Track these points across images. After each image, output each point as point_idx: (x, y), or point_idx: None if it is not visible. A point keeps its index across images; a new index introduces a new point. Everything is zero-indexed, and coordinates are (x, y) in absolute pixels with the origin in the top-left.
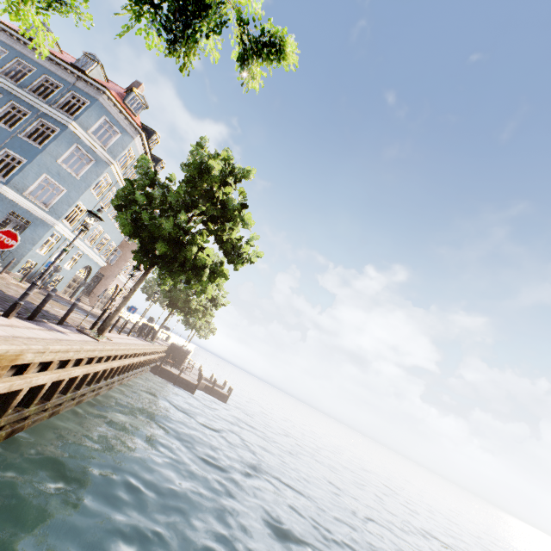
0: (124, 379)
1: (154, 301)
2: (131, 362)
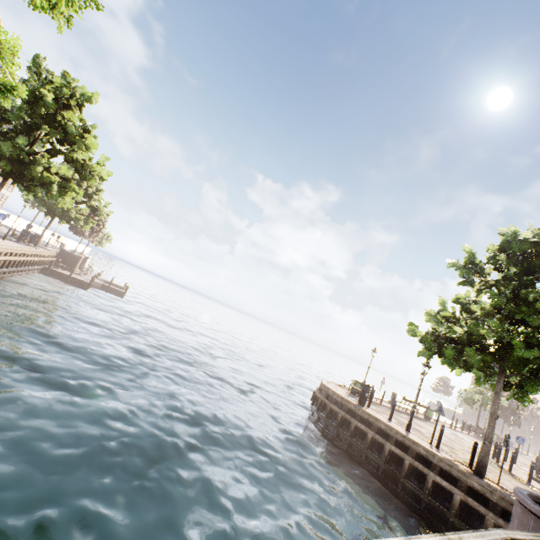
0: (6, 274)
1: (41, 209)
2: (7, 260)
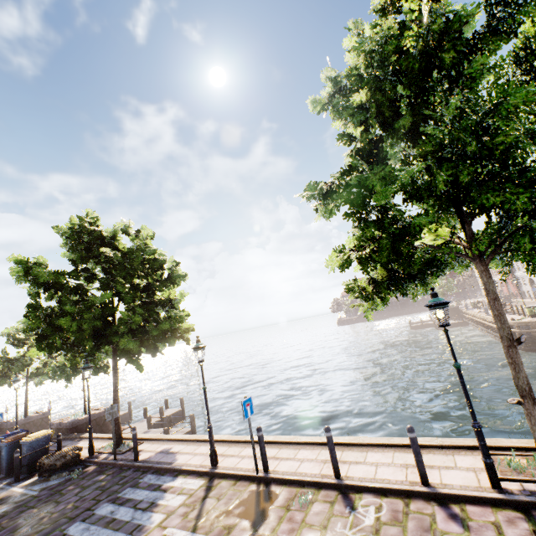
0: None
1: None
2: None
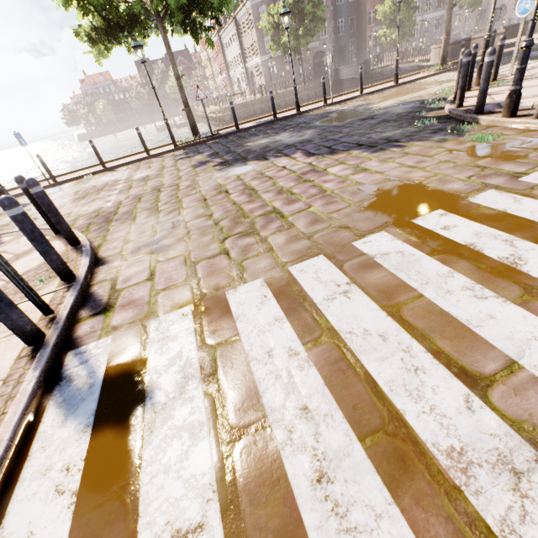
0: None
1: None
2: None
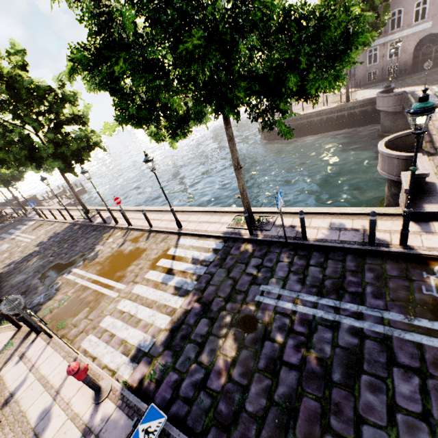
0: None
1: None
2: None
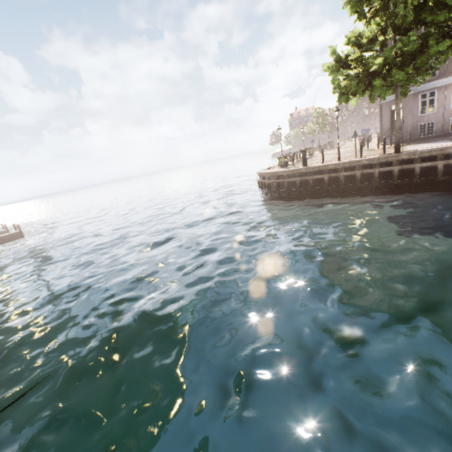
0: None
1: None
2: None
